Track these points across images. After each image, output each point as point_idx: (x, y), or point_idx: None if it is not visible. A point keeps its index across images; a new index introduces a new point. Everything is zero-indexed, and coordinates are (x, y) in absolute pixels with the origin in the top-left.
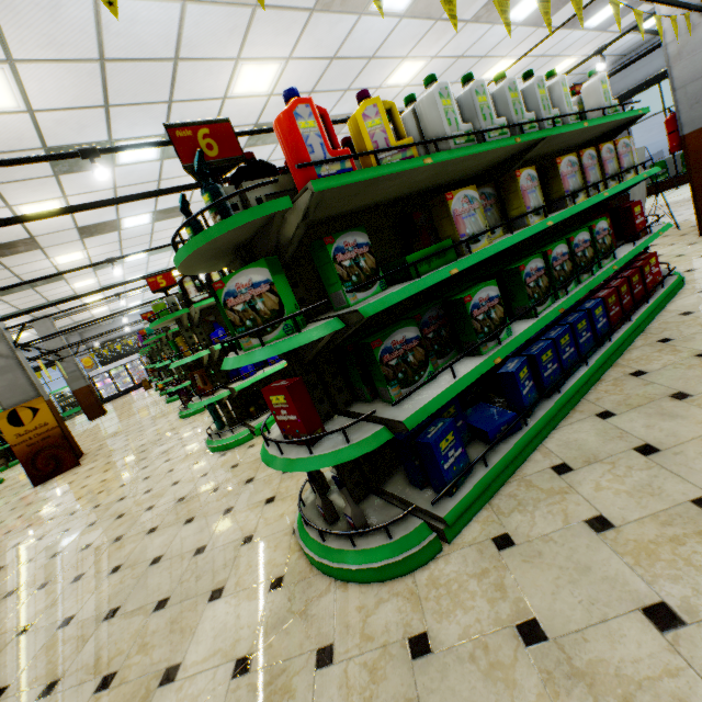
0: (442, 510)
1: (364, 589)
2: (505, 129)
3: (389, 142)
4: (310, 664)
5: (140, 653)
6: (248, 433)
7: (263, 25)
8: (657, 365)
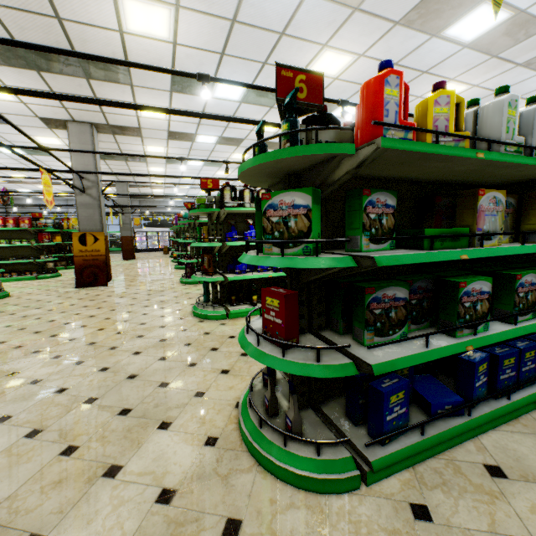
0: (371, 454)
1: (281, 486)
2: None
3: (448, 130)
4: (219, 527)
5: (99, 441)
6: (224, 314)
7: (354, 25)
8: None
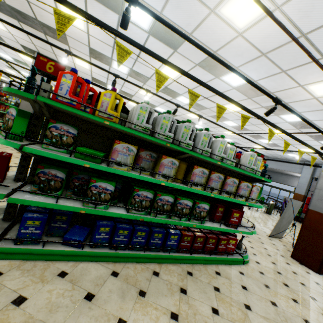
0: (2, 245)
1: None
2: (170, 138)
3: (108, 108)
4: None
5: None
6: None
7: (177, 58)
8: (166, 277)
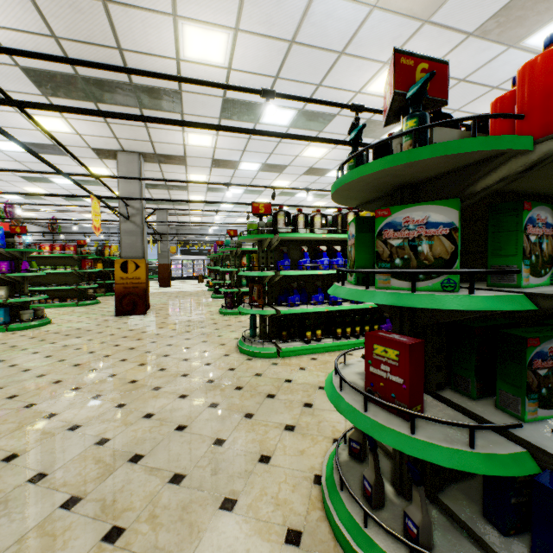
0: None
1: None
2: None
3: None
4: None
5: (149, 523)
6: (274, 351)
7: (422, 39)
8: None
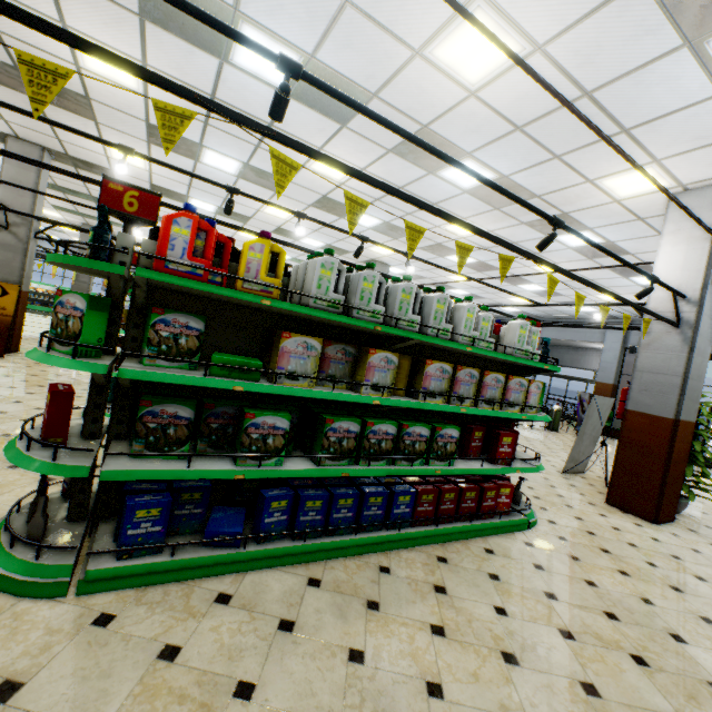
0: (96, 565)
1: None
2: (379, 315)
3: (260, 273)
4: None
5: None
6: None
7: (347, 140)
8: (404, 573)
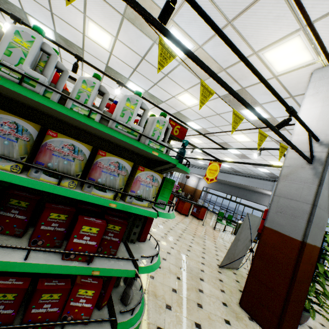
0: None
1: None
2: None
3: None
4: None
5: None
6: None
7: (95, 3)
8: None
